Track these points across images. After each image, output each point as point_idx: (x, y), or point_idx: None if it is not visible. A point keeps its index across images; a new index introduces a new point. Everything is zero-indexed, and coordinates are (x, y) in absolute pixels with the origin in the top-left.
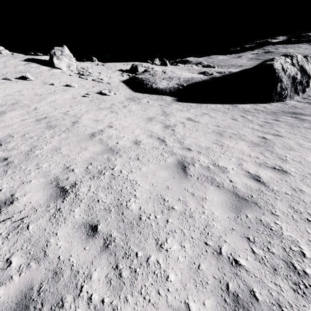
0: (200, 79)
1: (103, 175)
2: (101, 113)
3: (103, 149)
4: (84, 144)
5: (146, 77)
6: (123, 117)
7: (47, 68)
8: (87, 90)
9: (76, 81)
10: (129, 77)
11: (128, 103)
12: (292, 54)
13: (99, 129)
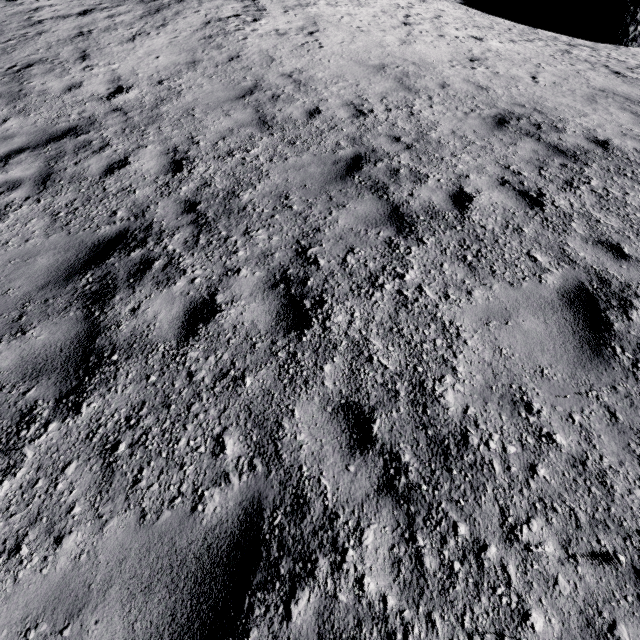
0: None
1: None
2: None
3: None
4: None
5: None
6: None
7: None
8: None
9: None
10: None
11: None
12: None
13: None
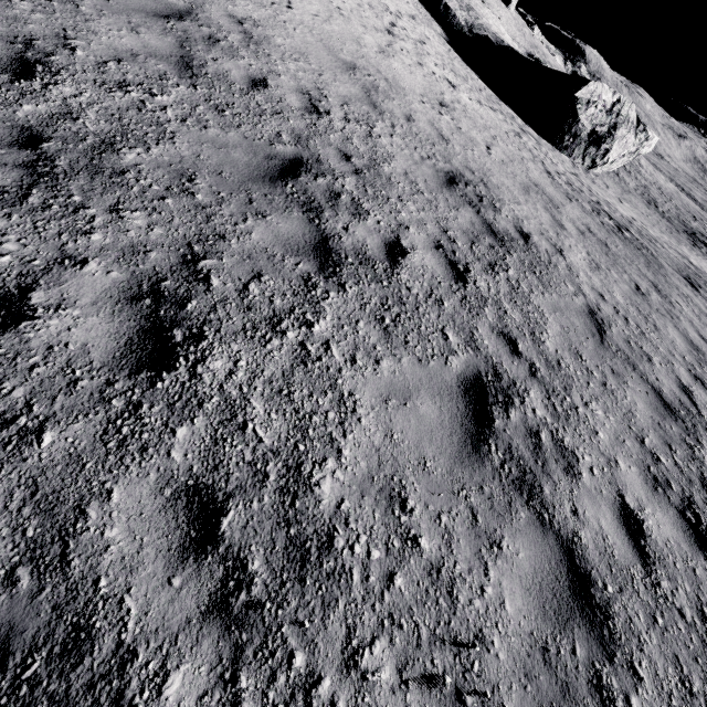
0: (499, 42)
1: None
2: None
3: None
4: None
5: None
6: None
7: None
8: None
9: None
10: None
11: None
12: (623, 98)
13: None
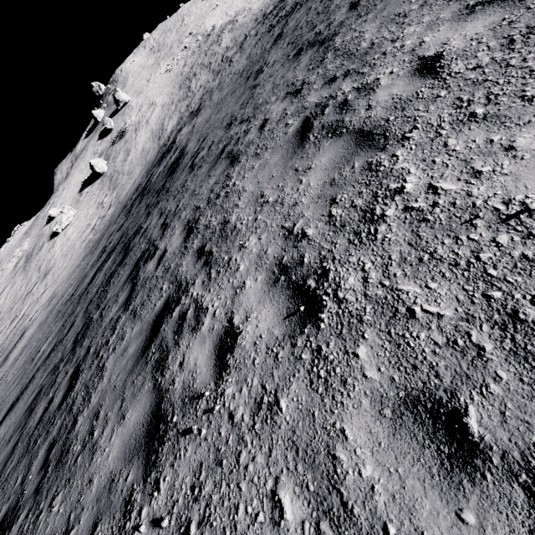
0: None
1: None
2: None
3: None
4: None
5: None
6: None
7: None
8: None
9: None
10: None
11: None
12: None
13: None
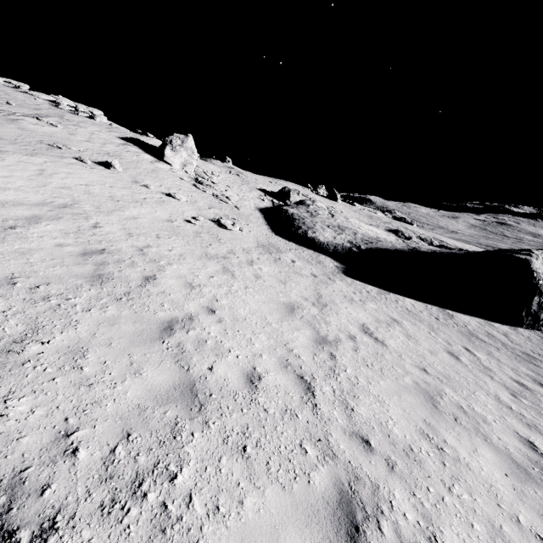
0: (392, 246)
1: (139, 503)
2: (205, 269)
3: (174, 383)
4: (142, 351)
5: (299, 215)
6: (242, 289)
7: (151, 159)
8: (197, 211)
9: (187, 190)
10: (271, 205)
11: (258, 256)
12: None
13: (188, 312)
